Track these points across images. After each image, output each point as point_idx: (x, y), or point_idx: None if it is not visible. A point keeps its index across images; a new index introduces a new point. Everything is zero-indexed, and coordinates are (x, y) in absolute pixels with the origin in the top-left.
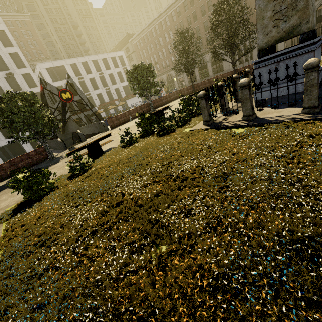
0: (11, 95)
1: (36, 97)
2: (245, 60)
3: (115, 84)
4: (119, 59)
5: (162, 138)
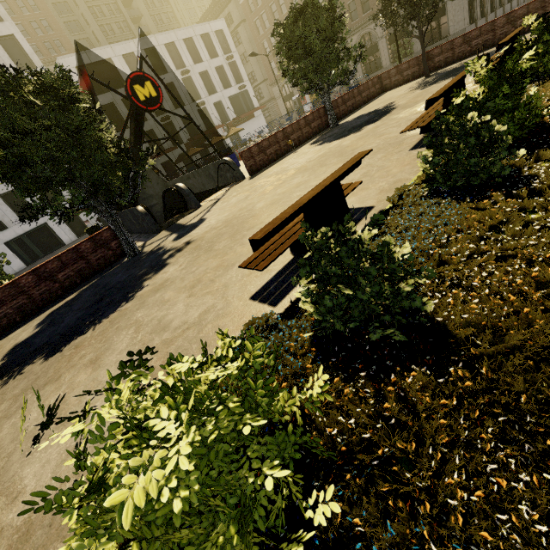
0: (5, 80)
1: (76, 82)
2: (490, 9)
3: (214, 93)
4: (217, 37)
5: None
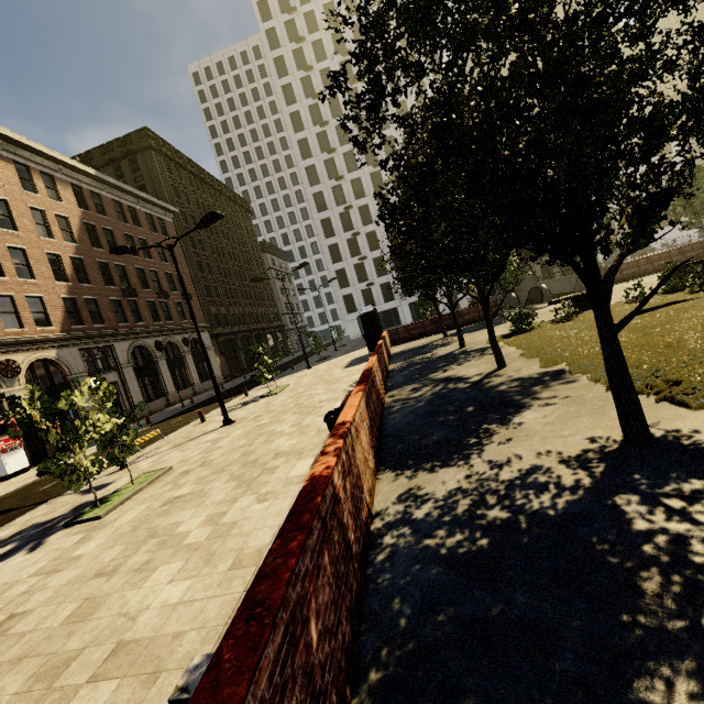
0: None
1: None
2: None
3: None
4: None
5: (694, 295)
